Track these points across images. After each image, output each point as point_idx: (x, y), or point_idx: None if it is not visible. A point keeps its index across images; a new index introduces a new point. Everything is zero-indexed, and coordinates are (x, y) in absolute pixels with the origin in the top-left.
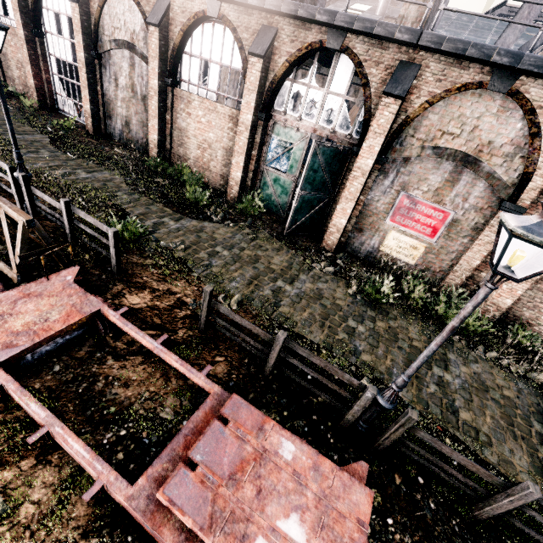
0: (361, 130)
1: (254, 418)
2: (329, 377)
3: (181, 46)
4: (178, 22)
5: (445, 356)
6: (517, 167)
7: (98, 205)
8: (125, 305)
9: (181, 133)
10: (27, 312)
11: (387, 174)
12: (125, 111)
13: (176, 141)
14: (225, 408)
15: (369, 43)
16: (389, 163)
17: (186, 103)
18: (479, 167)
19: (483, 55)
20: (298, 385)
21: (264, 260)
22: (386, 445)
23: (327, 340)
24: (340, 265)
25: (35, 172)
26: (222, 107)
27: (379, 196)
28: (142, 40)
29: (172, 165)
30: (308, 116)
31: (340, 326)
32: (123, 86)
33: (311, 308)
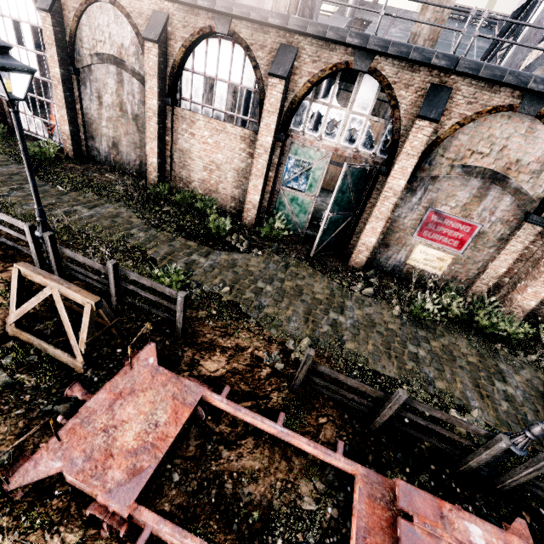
0: (385, 149)
1: (429, 505)
2: (422, 416)
3: (182, 62)
4: (179, 37)
5: (498, 368)
6: (543, 183)
7: (120, 250)
8: (206, 375)
9: (183, 155)
10: (131, 419)
11: (414, 191)
12: (113, 131)
13: (178, 163)
14: (399, 500)
15: (399, 66)
16: (417, 181)
17: (188, 123)
18: (507, 183)
19: (520, 82)
20: (402, 433)
21: (307, 291)
22: (512, 486)
23: (401, 373)
24: (373, 283)
25: (31, 216)
26: (233, 127)
27: (406, 213)
28: (133, 55)
29: (173, 188)
30: (329, 136)
31: (404, 353)
32: (109, 105)
33: (372, 338)
